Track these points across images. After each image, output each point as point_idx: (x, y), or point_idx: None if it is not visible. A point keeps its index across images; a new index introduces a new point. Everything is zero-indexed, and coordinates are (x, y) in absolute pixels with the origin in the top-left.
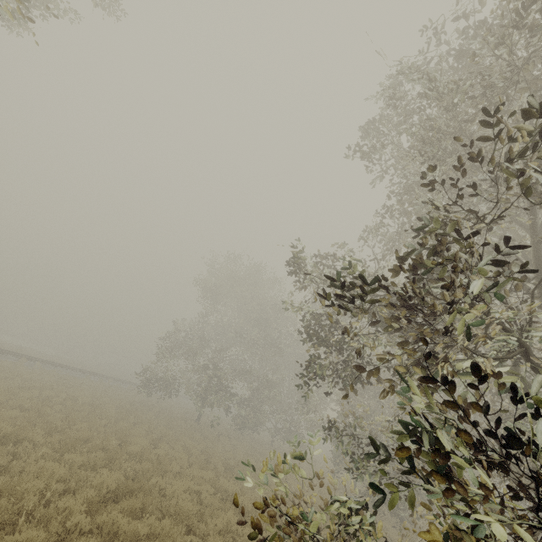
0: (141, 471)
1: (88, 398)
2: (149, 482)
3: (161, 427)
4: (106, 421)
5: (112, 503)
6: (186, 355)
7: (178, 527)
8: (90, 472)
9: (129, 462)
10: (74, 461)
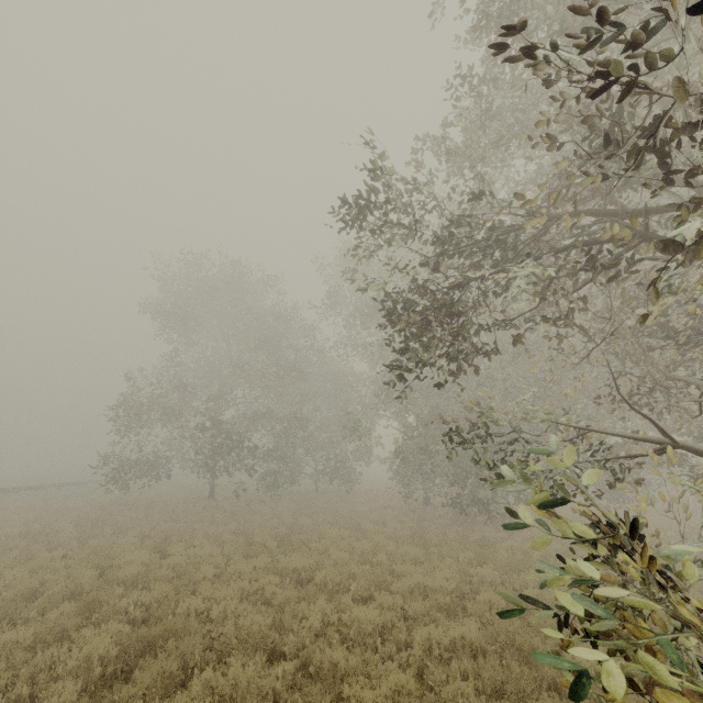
0: (155, 601)
1: (16, 527)
2: (176, 613)
3: (161, 524)
4: (62, 549)
5: (120, 682)
6: (165, 418)
7: (254, 661)
8: (56, 648)
9: (127, 597)
10: (14, 643)
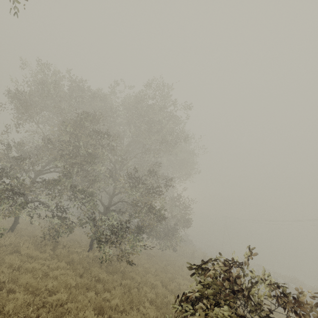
0: None
1: None
2: None
3: None
4: None
5: None
6: None
7: None
8: None
9: None
10: None
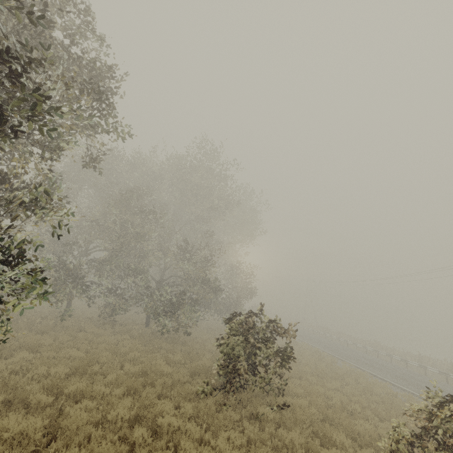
0: None
1: None
2: None
3: None
4: None
5: None
6: None
7: None
8: None
9: None
10: None
